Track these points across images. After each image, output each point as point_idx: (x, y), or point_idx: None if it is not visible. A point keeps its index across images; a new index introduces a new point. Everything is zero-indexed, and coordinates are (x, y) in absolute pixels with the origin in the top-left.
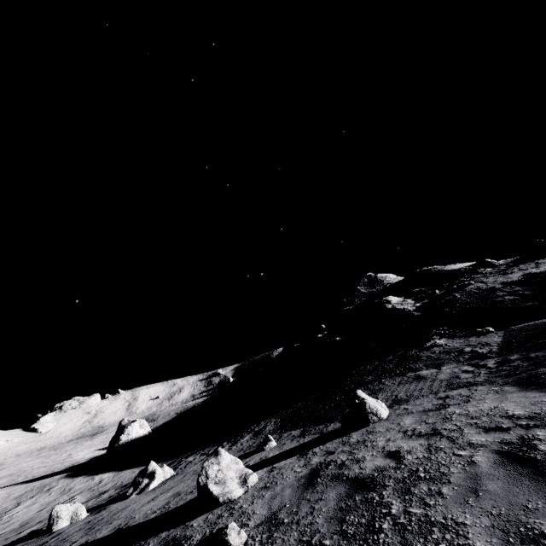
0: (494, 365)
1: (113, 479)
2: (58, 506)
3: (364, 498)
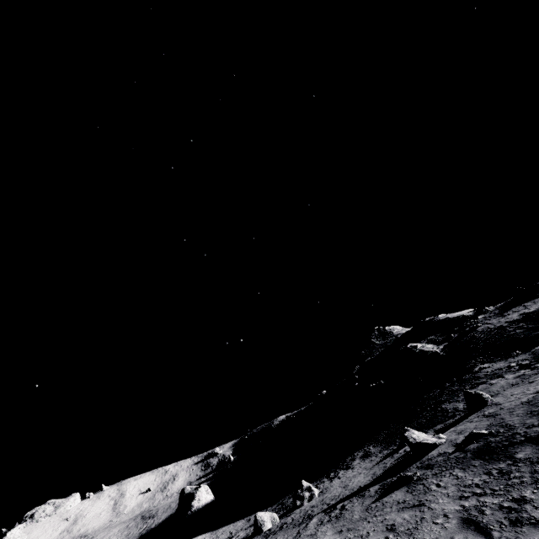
0: None
1: (219, 534)
2: (258, 513)
3: (536, 400)
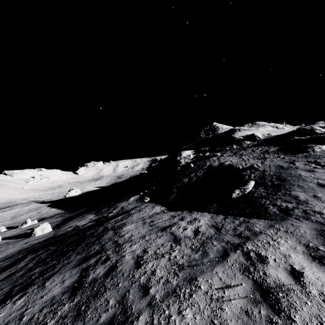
0: (80, 227)
1: (50, 213)
2: None
3: None
